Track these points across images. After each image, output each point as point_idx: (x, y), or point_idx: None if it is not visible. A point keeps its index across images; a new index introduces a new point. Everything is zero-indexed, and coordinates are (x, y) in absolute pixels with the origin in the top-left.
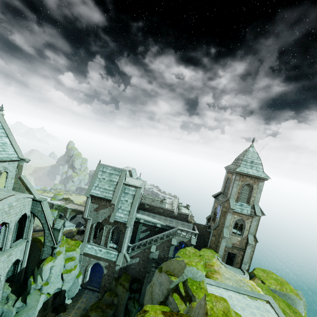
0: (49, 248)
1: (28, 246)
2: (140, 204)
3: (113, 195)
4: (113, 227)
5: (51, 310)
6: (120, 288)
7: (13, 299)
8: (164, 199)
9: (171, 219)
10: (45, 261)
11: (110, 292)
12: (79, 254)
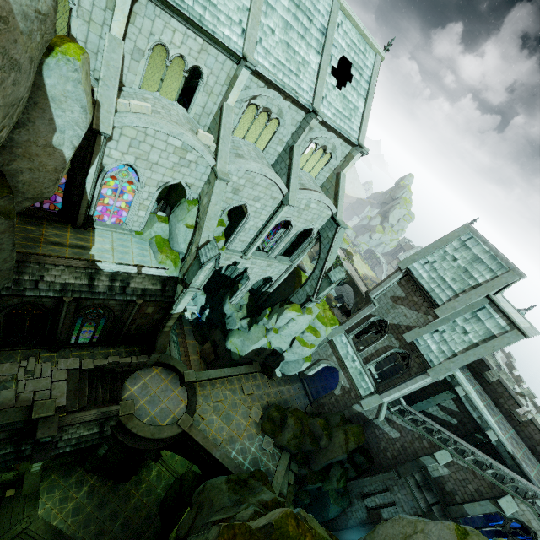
0: (305, 295)
1: (288, 272)
2: (477, 360)
3: (449, 301)
4: (401, 349)
5: (261, 362)
6: (341, 436)
7: (243, 313)
8: (522, 395)
9: (531, 456)
10: (291, 306)
11: (325, 424)
12: (326, 335)
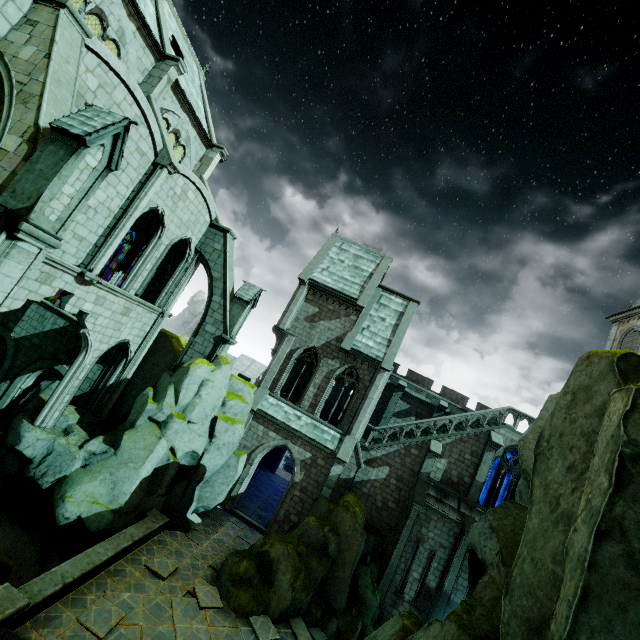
0: (209, 340)
1: (157, 327)
2: None
3: (361, 292)
4: (344, 366)
5: (160, 507)
6: (346, 516)
7: (80, 436)
8: None
9: None
10: (196, 359)
11: (318, 521)
12: (251, 401)
